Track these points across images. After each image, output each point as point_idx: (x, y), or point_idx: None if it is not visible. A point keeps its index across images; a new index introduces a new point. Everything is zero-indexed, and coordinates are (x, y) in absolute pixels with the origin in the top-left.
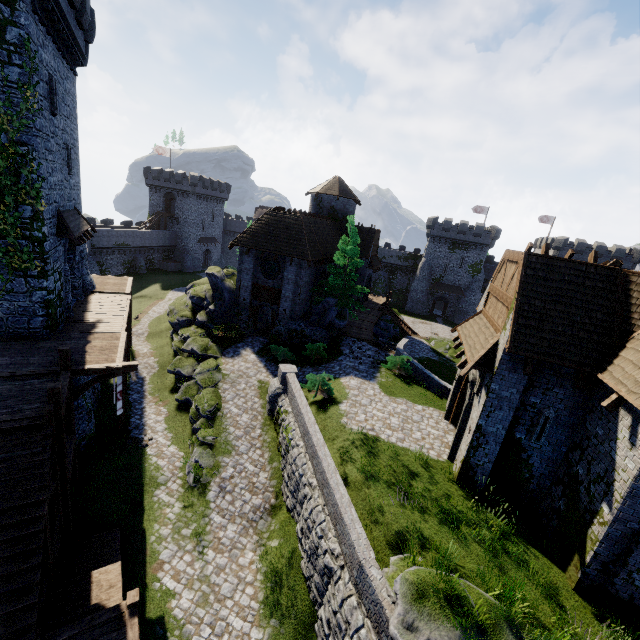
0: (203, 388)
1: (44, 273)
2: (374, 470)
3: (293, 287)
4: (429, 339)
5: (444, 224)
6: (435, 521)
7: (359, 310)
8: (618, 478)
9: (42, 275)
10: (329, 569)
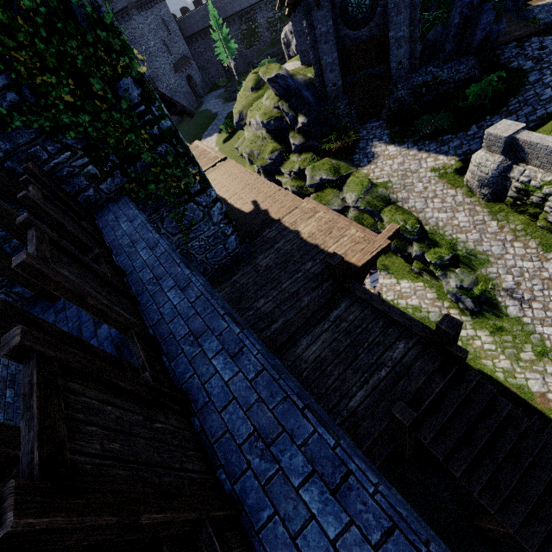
0: (378, 212)
1: (204, 180)
2: None
3: (408, 14)
4: None
5: None
6: None
7: None
8: None
9: (204, 184)
10: None
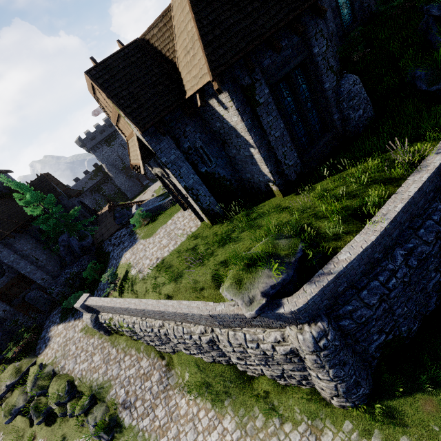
0: (47, 390)
1: None
2: (176, 272)
3: (25, 261)
4: (153, 195)
5: (88, 136)
6: (221, 250)
7: (99, 225)
8: (240, 131)
9: None
10: (210, 341)
